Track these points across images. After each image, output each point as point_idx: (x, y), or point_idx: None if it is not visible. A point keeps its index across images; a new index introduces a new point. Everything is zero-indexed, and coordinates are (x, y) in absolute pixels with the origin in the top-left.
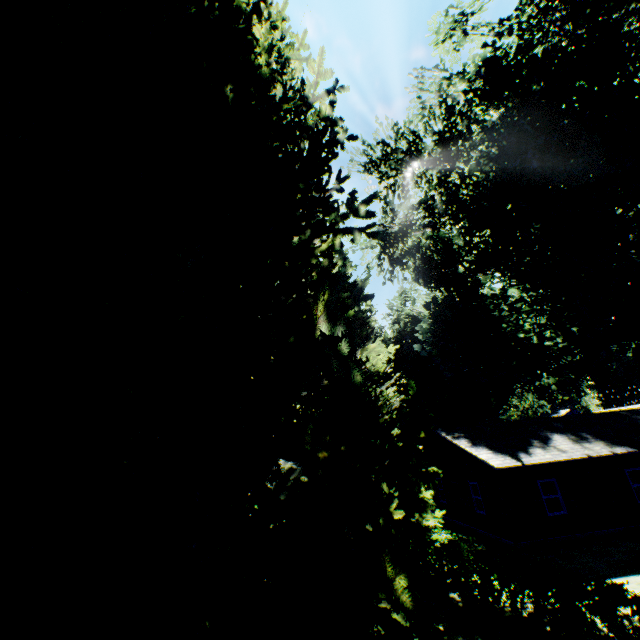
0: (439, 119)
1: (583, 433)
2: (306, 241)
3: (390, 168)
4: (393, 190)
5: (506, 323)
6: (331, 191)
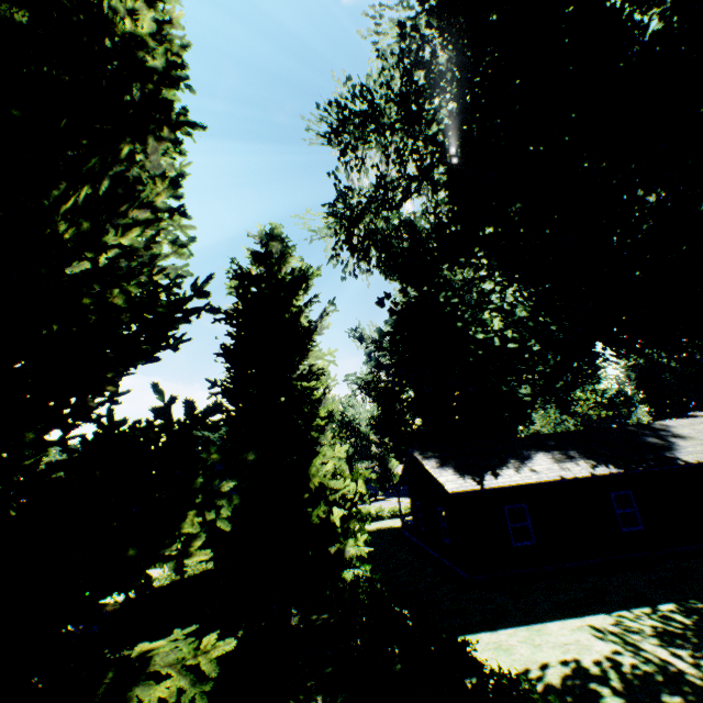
0: (393, 68)
1: (572, 451)
2: (59, 198)
3: (353, 138)
4: (343, 162)
5: (461, 321)
6: (164, 142)
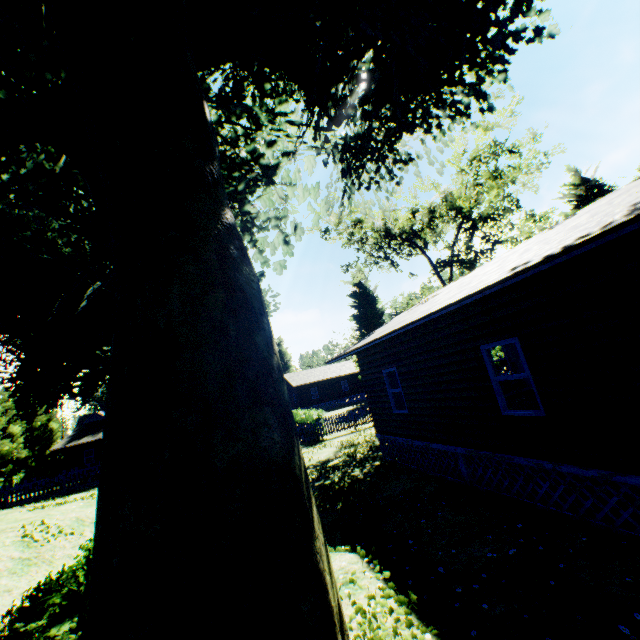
0: None
1: None
2: None
3: None
4: None
5: None
6: None
